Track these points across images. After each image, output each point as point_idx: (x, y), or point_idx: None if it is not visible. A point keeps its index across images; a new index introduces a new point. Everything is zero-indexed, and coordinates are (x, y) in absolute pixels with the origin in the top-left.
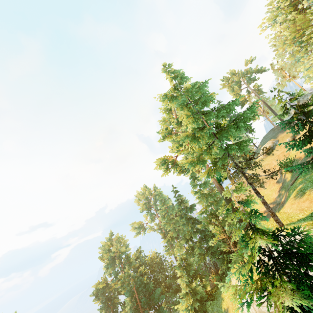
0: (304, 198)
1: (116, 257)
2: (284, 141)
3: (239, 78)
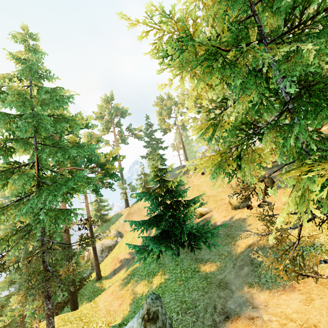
0: (122, 292)
1: None
2: None
3: (172, 105)
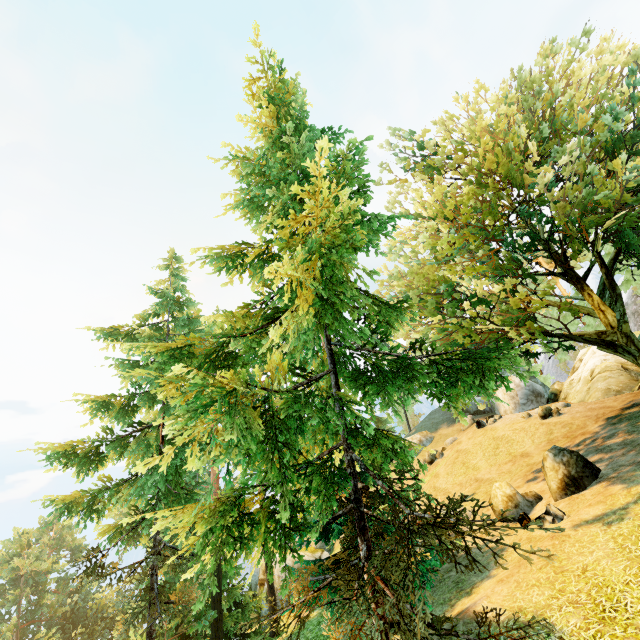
0: None
1: (22, 580)
2: (435, 448)
3: None
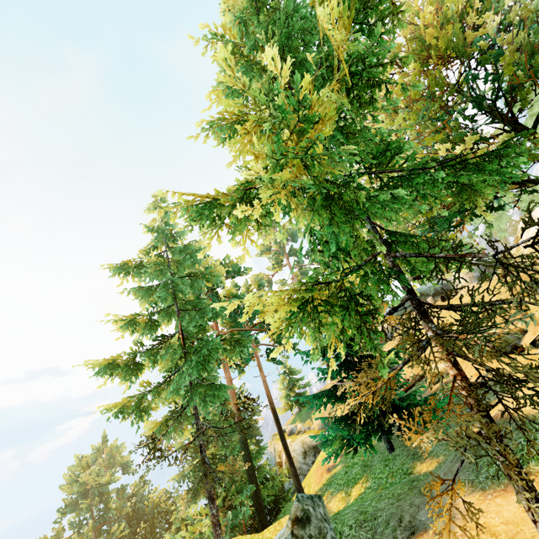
0: None
1: (89, 493)
2: None
3: None
